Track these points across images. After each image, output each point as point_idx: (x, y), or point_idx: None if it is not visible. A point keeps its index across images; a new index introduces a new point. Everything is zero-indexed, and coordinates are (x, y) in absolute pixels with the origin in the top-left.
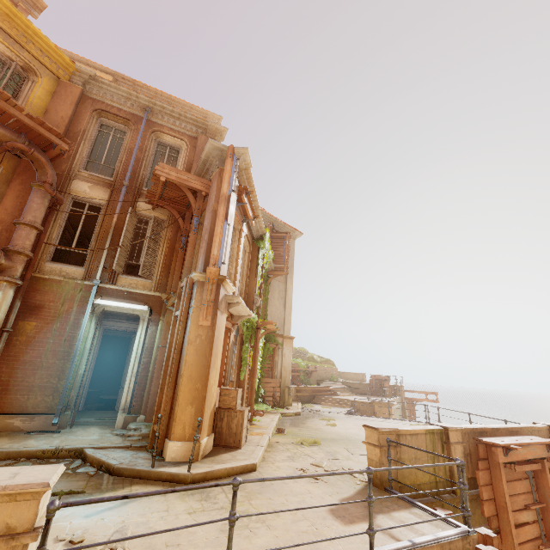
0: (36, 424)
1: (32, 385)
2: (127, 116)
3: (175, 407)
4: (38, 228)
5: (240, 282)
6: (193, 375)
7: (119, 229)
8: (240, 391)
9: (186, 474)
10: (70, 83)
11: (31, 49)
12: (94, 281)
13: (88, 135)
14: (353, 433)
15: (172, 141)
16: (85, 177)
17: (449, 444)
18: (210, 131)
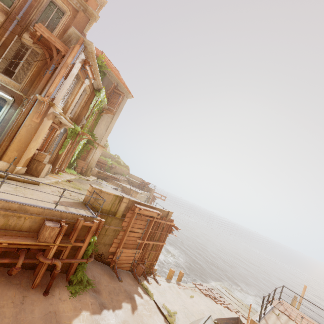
0: None
1: None
2: None
3: (8, 150)
4: None
5: (77, 108)
6: (22, 140)
7: (6, 45)
8: (49, 156)
9: (2, 174)
10: None
11: None
12: None
13: None
14: None
15: (61, 4)
16: None
17: (121, 201)
18: (89, 12)
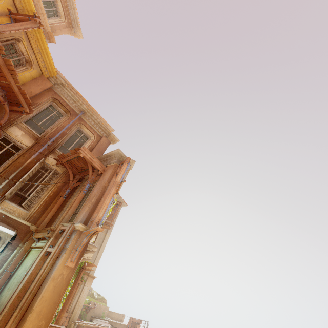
0: None
1: None
2: (70, 109)
3: None
4: None
5: None
6: (43, 311)
7: (27, 168)
8: None
9: None
10: (47, 79)
11: (38, 56)
12: None
13: (41, 107)
14: None
15: (87, 132)
16: (22, 127)
17: None
18: (110, 137)
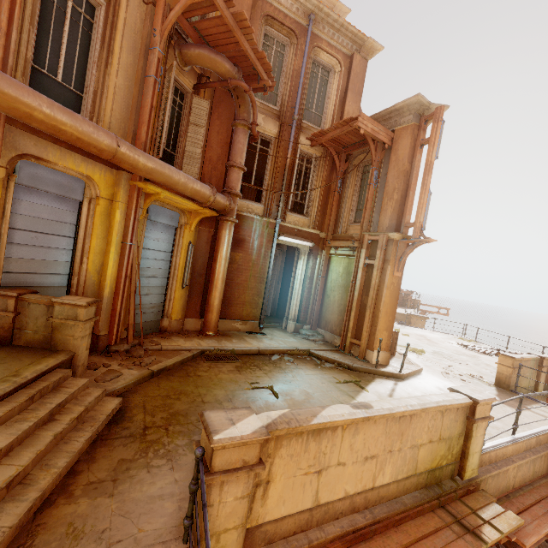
0: (248, 327)
1: (244, 301)
2: (292, 25)
3: (376, 331)
4: (245, 170)
5: None
6: (388, 311)
7: (289, 167)
8: None
9: (401, 374)
10: None
11: None
12: (278, 220)
13: None
14: (429, 344)
15: (327, 60)
16: (258, 106)
17: (542, 367)
18: (364, 49)
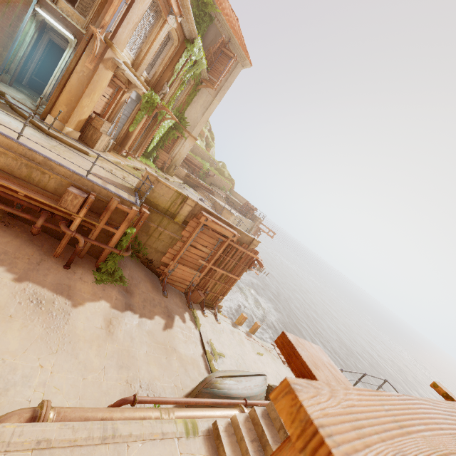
0: None
1: None
2: None
3: (57, 102)
4: None
5: (157, 66)
6: (72, 91)
7: None
8: (108, 125)
9: (46, 130)
10: None
11: None
12: None
13: None
14: None
15: None
16: None
17: (184, 202)
18: None
